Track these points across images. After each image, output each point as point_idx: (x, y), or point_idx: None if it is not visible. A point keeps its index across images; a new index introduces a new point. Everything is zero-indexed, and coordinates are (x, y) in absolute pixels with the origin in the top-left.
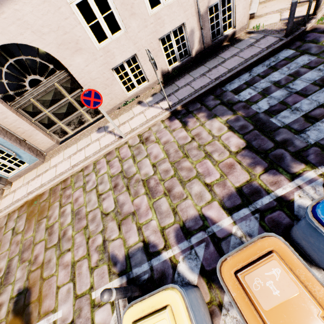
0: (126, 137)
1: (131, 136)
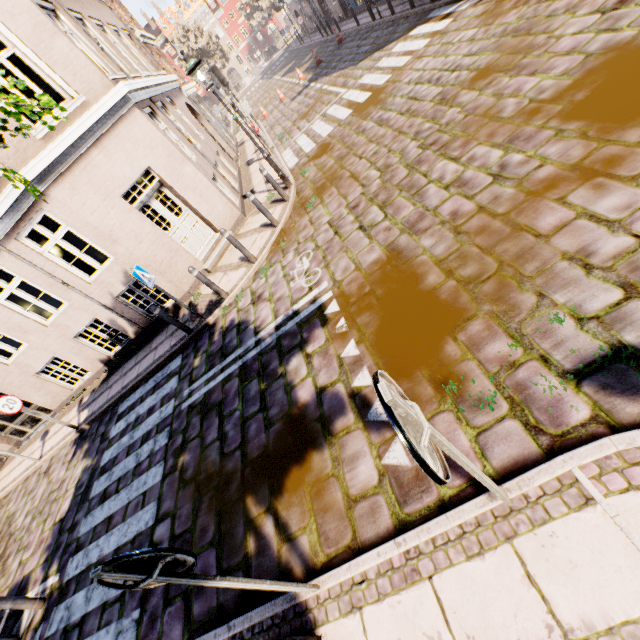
0: (40, 461)
1: (46, 459)
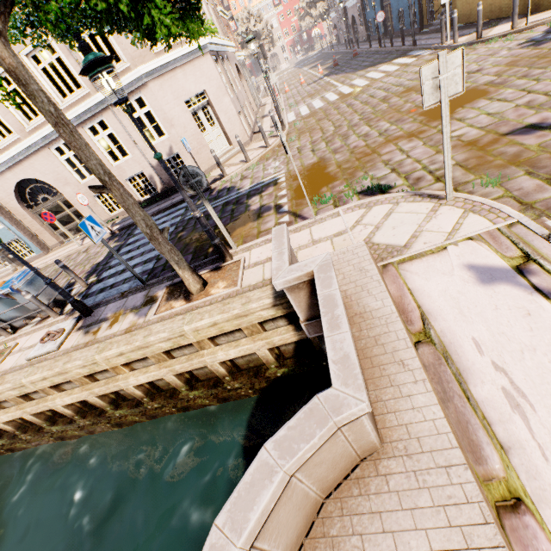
0: (81, 246)
1: (85, 246)
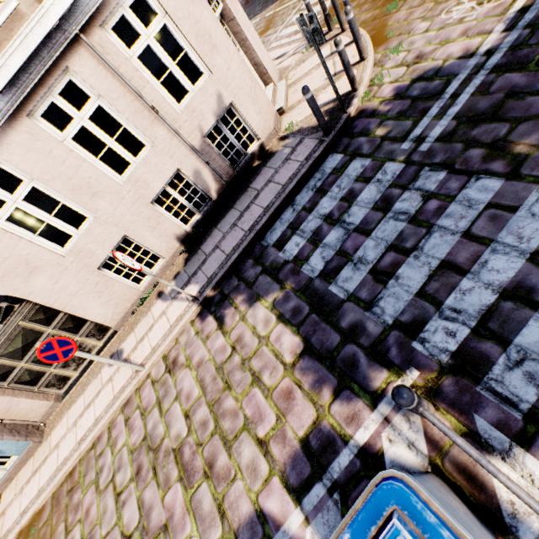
0: (145, 368)
1: (154, 363)
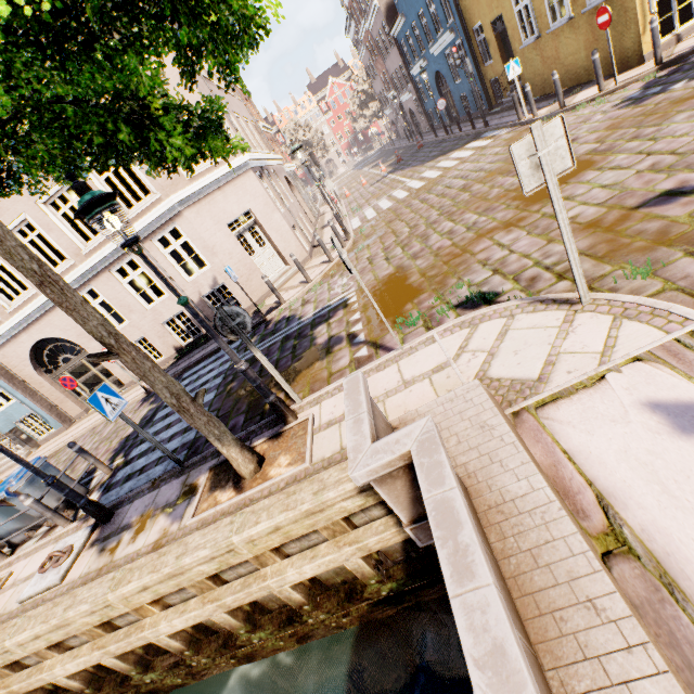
0: None
1: None
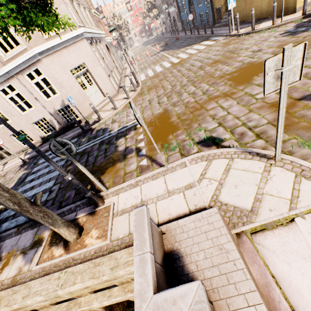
0: (2, 171)
1: (4, 171)
